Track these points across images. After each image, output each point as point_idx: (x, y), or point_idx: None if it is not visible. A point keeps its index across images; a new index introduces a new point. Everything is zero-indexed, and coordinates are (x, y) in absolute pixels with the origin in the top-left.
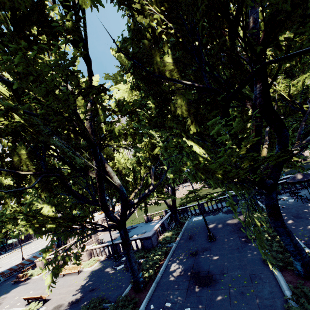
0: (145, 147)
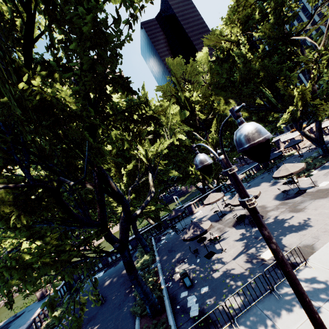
0: None
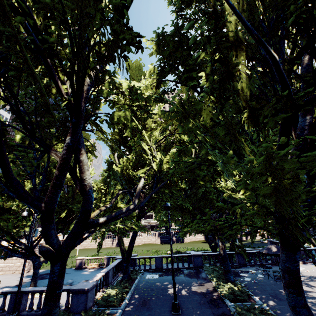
0: (126, 163)
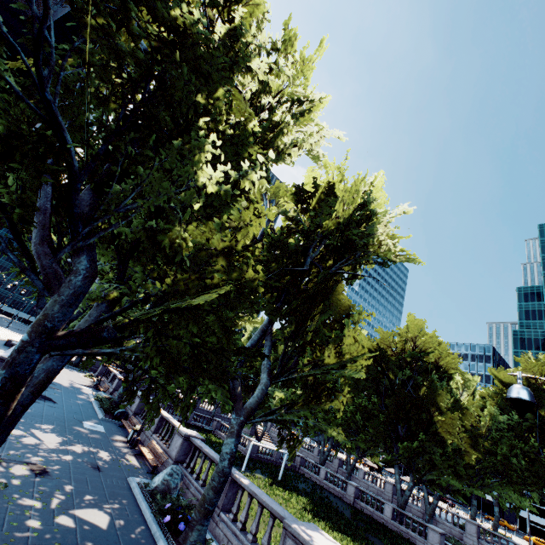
0: None
